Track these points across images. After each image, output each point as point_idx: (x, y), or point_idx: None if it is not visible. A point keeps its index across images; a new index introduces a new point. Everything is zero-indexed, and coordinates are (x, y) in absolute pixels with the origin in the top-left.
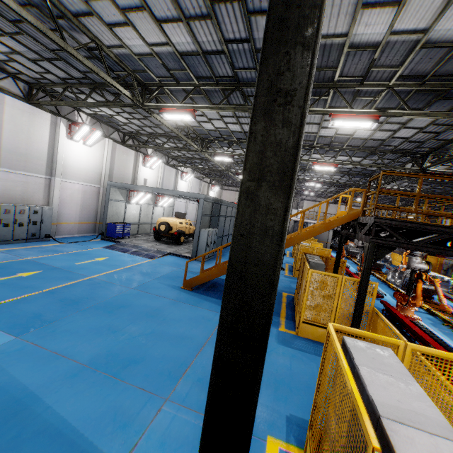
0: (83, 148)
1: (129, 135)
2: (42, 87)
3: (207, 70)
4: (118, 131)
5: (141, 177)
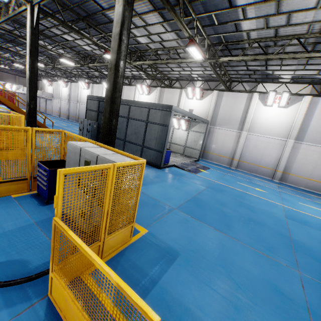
0: (146, 97)
1: (176, 79)
2: (127, 78)
3: (47, 39)
4: (166, 80)
5: (187, 108)
